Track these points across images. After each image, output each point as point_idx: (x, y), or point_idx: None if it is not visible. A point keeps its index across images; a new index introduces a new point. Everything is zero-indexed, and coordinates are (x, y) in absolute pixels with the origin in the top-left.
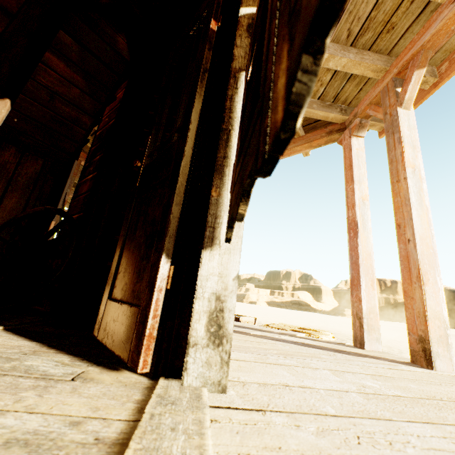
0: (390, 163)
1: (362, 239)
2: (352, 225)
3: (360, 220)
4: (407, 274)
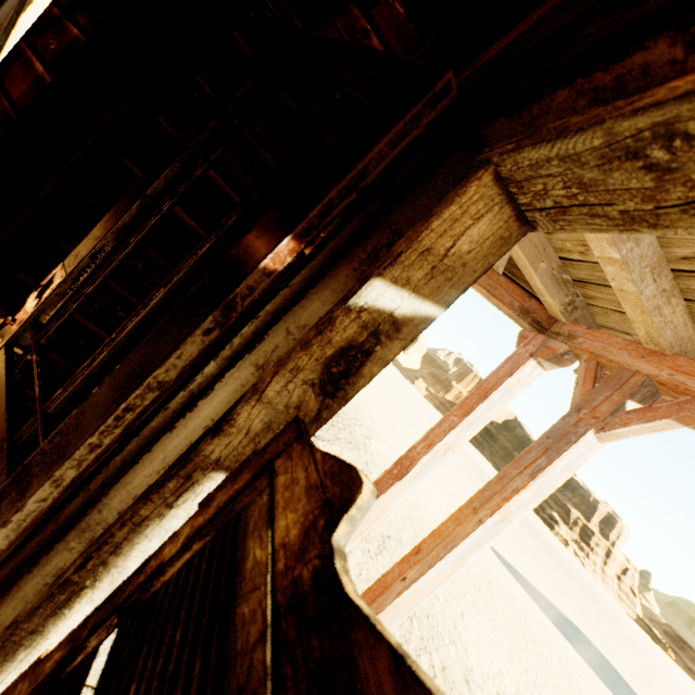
0: (498, 478)
1: (397, 490)
2: (407, 464)
3: (419, 469)
4: (368, 599)
